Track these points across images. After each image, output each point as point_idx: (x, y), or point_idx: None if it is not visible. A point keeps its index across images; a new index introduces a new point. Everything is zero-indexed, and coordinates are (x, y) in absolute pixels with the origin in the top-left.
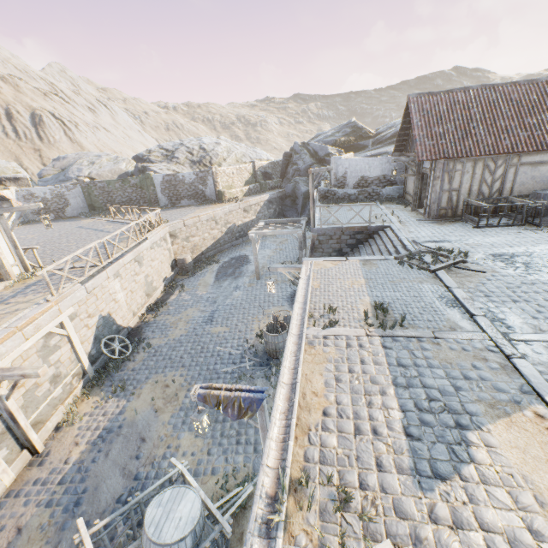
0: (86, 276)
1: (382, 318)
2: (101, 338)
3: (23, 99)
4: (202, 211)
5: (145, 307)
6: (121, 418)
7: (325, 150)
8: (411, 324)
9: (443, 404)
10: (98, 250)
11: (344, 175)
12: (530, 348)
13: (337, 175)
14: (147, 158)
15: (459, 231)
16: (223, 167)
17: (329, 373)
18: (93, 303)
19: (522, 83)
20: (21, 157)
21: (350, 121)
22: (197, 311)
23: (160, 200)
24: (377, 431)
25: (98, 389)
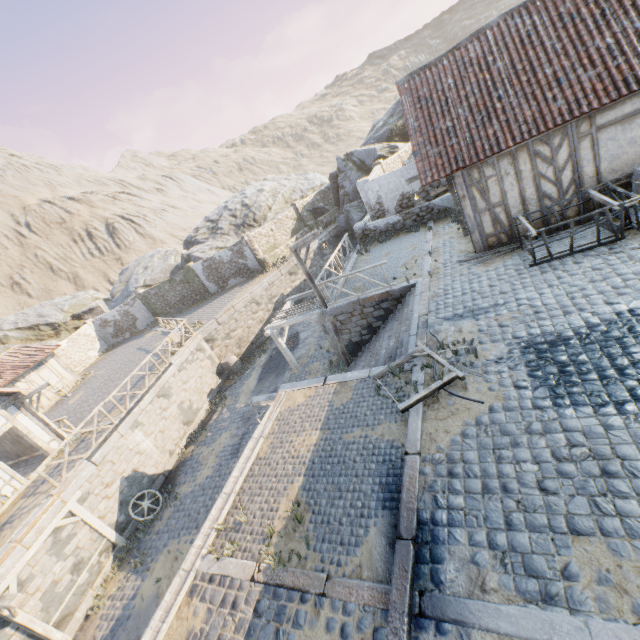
0: (95, 446)
1: (291, 533)
2: (129, 500)
3: (97, 213)
4: (242, 294)
5: (186, 439)
6: (131, 605)
7: (373, 154)
8: (315, 551)
9: None
10: (104, 413)
11: (379, 201)
12: None
13: (371, 204)
14: (195, 240)
15: (504, 280)
16: (258, 229)
17: None
18: (110, 470)
19: None
20: (108, 272)
21: None
22: (229, 436)
23: (209, 288)
24: None
25: (127, 561)
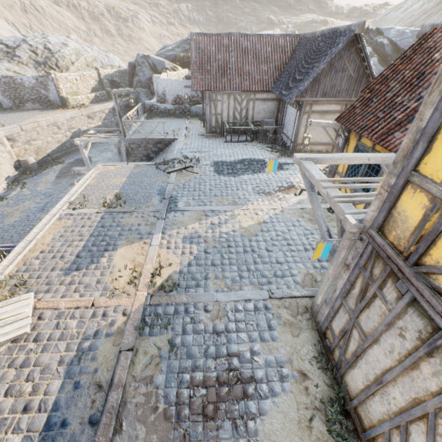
0: None
1: (115, 202)
2: None
3: None
4: (44, 116)
5: None
6: None
7: (163, 65)
8: (129, 205)
9: (107, 242)
10: None
11: (164, 93)
12: (174, 214)
13: (159, 92)
14: None
15: (214, 145)
16: (65, 73)
17: (59, 233)
18: None
19: (265, 36)
20: None
21: (188, 37)
22: (33, 203)
23: (2, 102)
24: (63, 257)
25: None
